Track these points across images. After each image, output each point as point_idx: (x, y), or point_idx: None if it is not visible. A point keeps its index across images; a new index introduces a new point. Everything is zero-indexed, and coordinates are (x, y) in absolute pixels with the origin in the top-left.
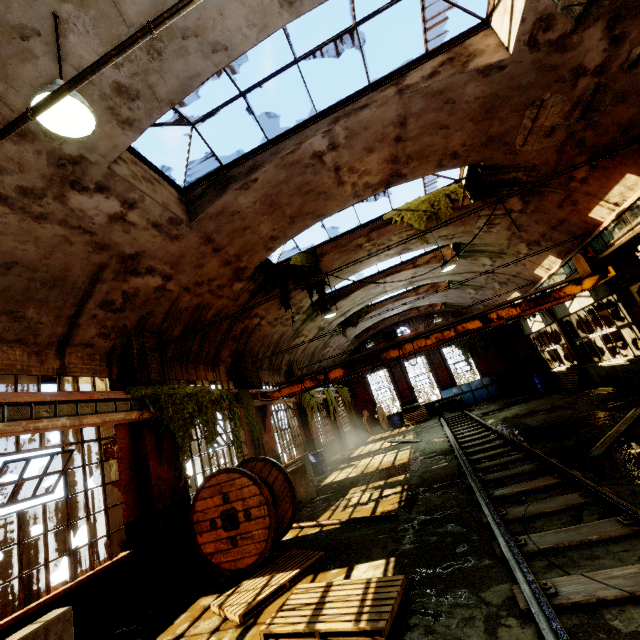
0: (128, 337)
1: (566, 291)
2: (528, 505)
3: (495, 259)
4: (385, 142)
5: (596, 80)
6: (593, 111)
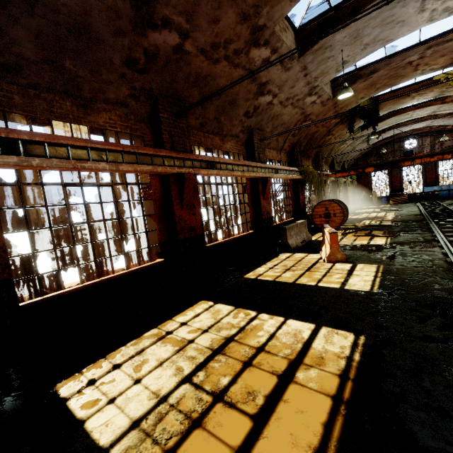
0: (293, 146)
1: None
2: (449, 226)
3: None
4: None
5: None
6: None
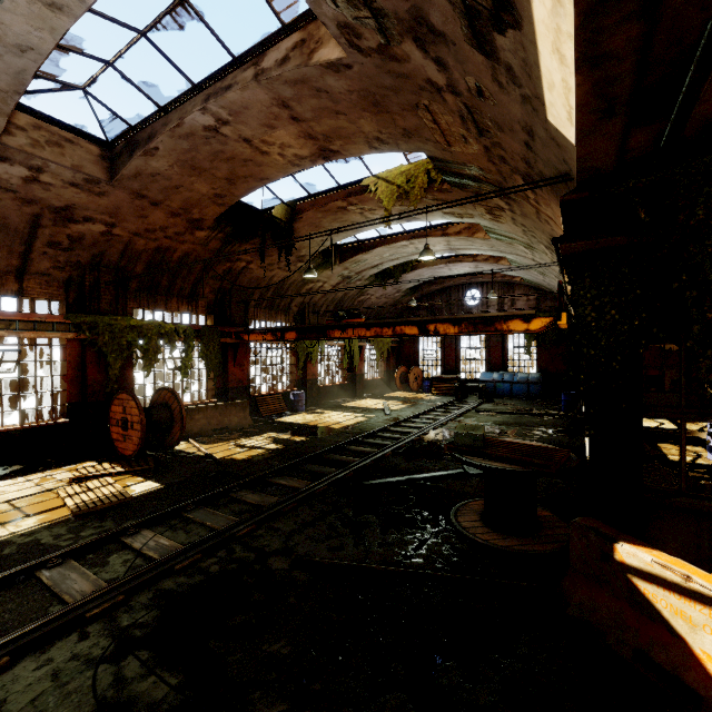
0: (84, 270)
1: (510, 325)
2: (254, 493)
3: (531, 250)
4: (283, 120)
5: (460, 99)
6: (486, 131)
